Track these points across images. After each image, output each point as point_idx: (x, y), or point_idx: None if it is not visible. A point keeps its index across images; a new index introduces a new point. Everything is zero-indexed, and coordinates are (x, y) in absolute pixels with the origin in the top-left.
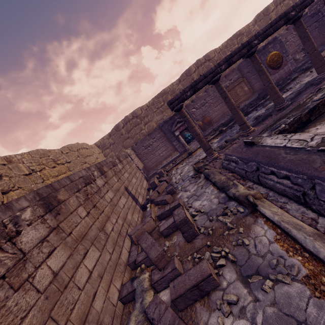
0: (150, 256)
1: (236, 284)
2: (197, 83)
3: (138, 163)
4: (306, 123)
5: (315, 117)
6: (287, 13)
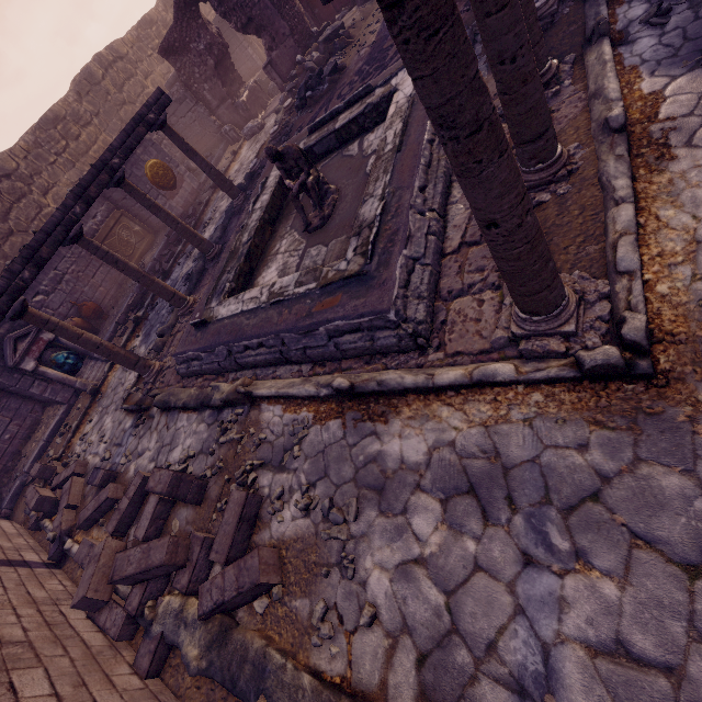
0: (156, 563)
1: (276, 479)
2: (37, 249)
3: None
4: (251, 273)
5: (255, 263)
6: (142, 115)
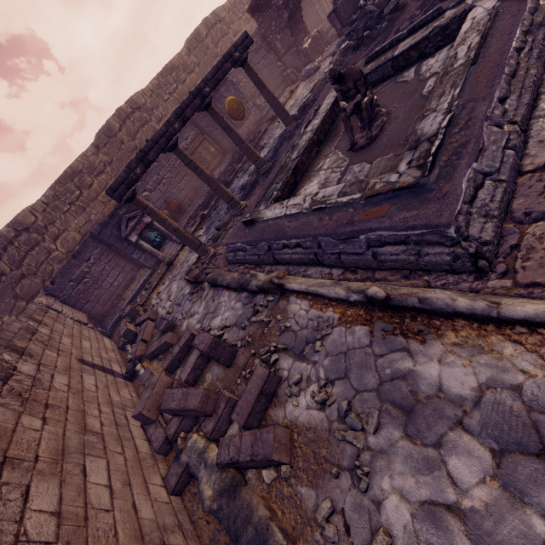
0: (191, 407)
1: (295, 365)
2: (147, 153)
3: (74, 314)
4: (295, 185)
5: (299, 177)
6: (230, 54)
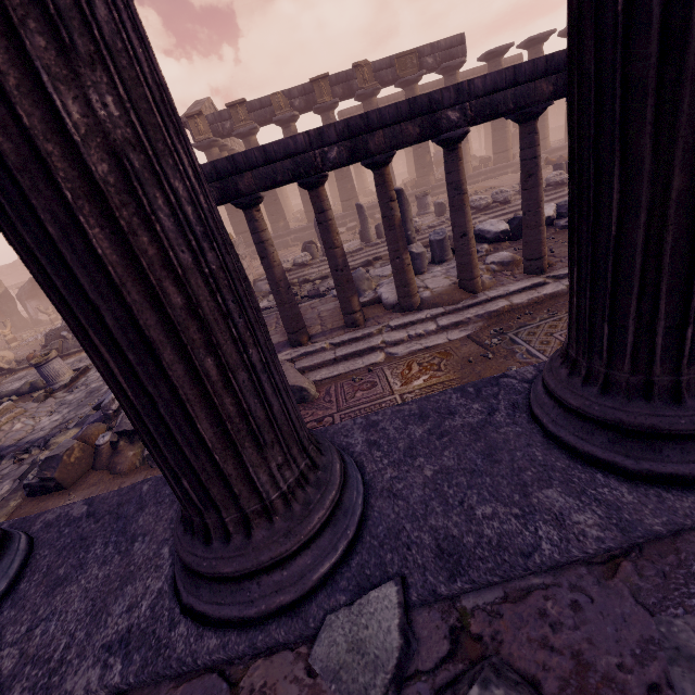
0: None
1: None
2: None
3: None
4: None
5: None
6: None
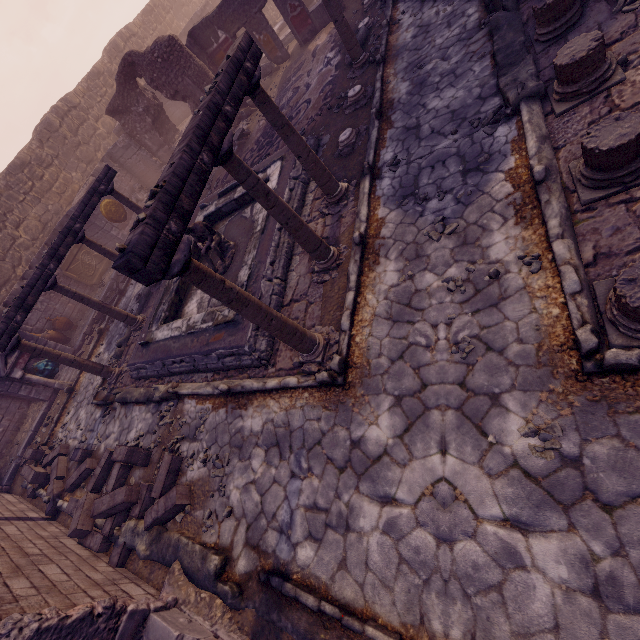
0: (119, 502)
1: (191, 446)
2: (25, 299)
3: None
4: (181, 302)
5: (183, 295)
6: (95, 188)
